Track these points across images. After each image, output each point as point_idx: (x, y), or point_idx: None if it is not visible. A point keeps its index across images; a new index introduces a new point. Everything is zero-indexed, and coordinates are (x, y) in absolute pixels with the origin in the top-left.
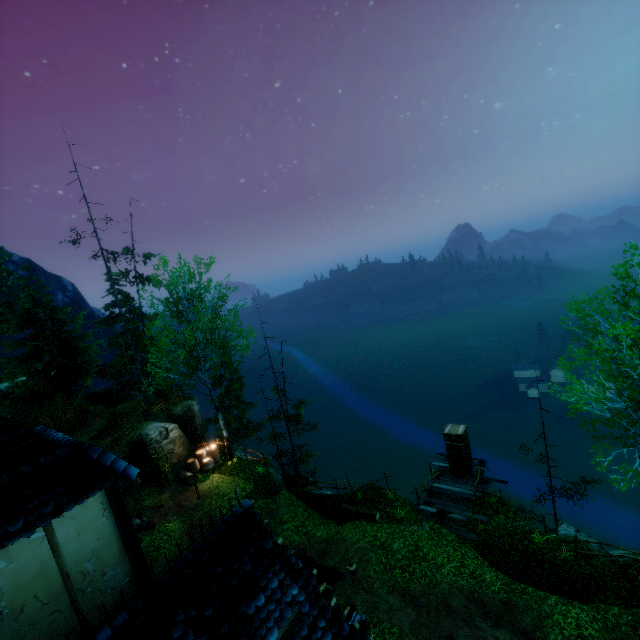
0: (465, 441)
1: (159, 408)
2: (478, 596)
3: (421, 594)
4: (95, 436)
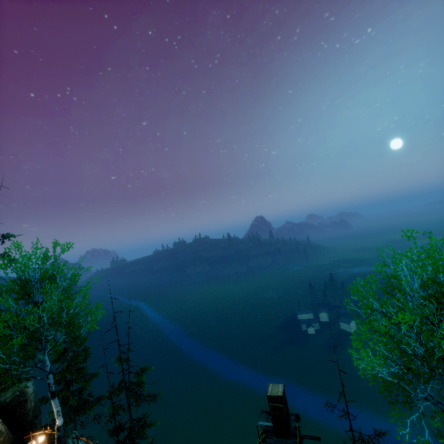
0: (284, 401)
1: None
2: None
3: None
4: None
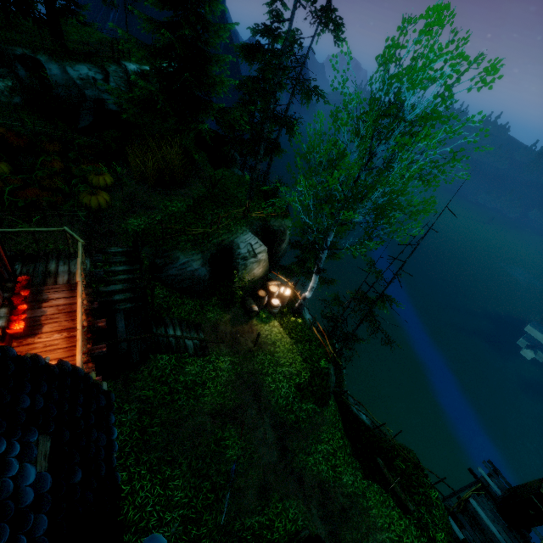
0: None
1: (258, 214)
2: None
3: None
4: (190, 209)
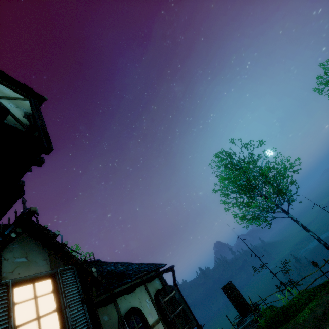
0: (234, 287)
1: None
2: None
3: None
4: None
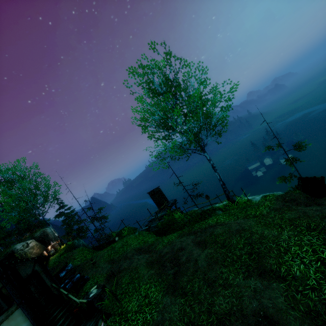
0: (158, 192)
1: (26, 236)
2: (140, 248)
3: (117, 258)
4: None
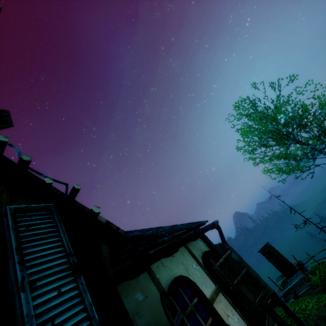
0: (273, 248)
1: None
2: None
3: None
4: None
